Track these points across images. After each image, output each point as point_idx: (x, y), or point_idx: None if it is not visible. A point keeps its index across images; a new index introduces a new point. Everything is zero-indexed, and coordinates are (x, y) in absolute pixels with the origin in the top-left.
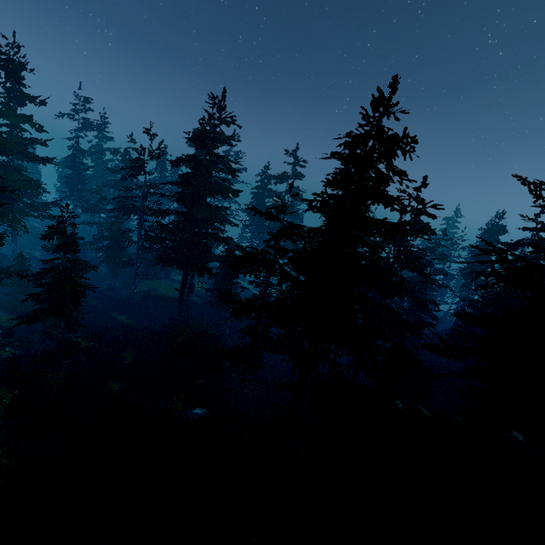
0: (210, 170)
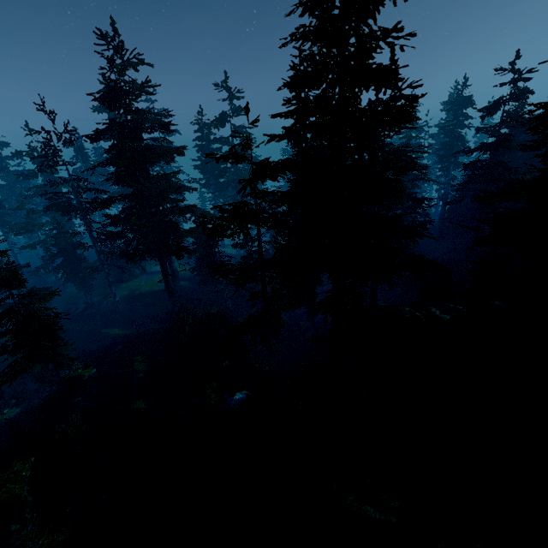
0: (139, 133)
